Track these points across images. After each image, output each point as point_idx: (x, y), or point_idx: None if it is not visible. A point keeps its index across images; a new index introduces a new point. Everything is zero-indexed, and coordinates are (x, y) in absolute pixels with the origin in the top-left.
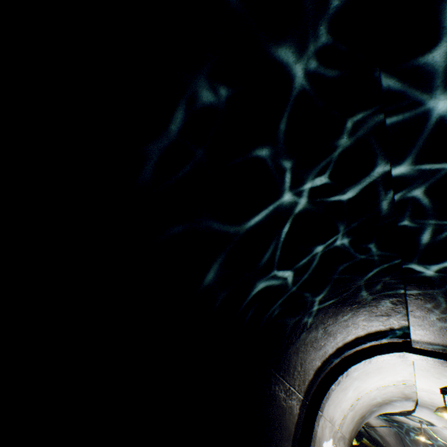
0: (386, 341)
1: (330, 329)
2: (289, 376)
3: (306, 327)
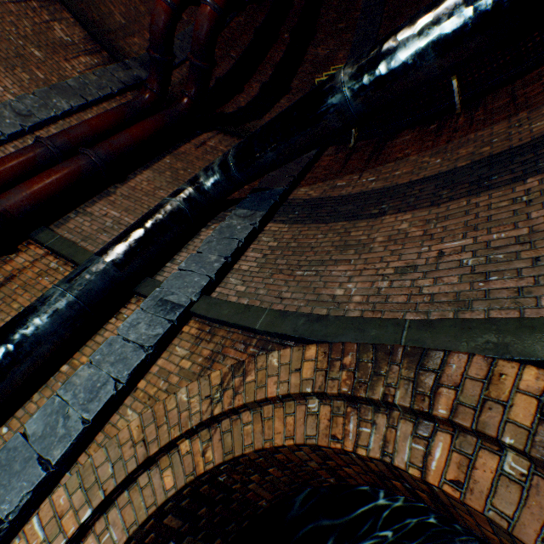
0: None
1: None
2: None
3: None
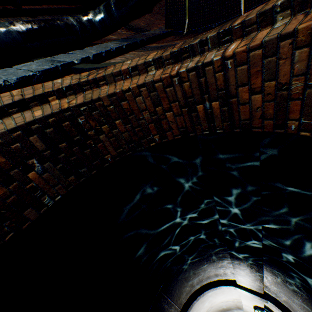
0: (225, 278)
1: (195, 271)
2: (171, 295)
3: (183, 270)
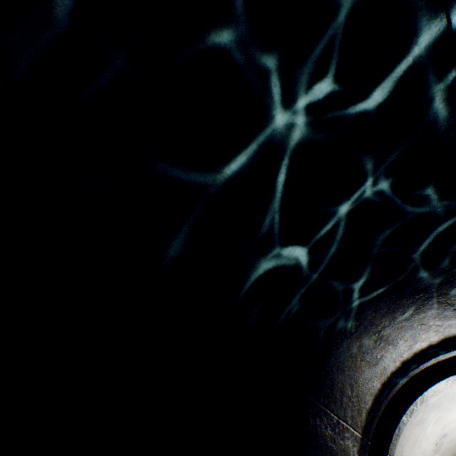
0: None
1: (386, 333)
2: (335, 403)
3: (351, 332)
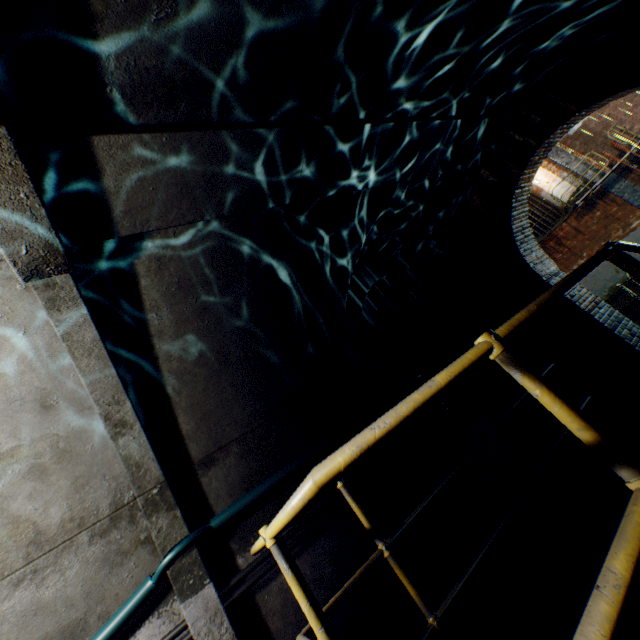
0: None
1: None
2: None
3: None
